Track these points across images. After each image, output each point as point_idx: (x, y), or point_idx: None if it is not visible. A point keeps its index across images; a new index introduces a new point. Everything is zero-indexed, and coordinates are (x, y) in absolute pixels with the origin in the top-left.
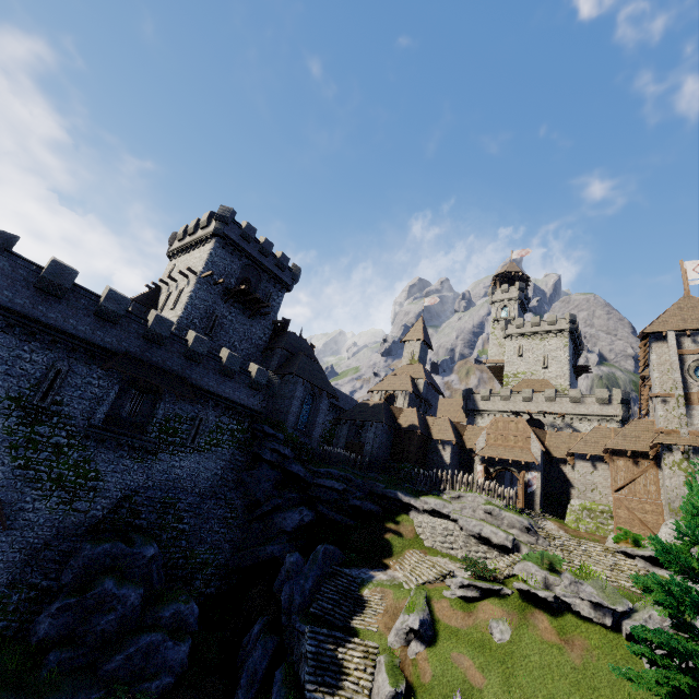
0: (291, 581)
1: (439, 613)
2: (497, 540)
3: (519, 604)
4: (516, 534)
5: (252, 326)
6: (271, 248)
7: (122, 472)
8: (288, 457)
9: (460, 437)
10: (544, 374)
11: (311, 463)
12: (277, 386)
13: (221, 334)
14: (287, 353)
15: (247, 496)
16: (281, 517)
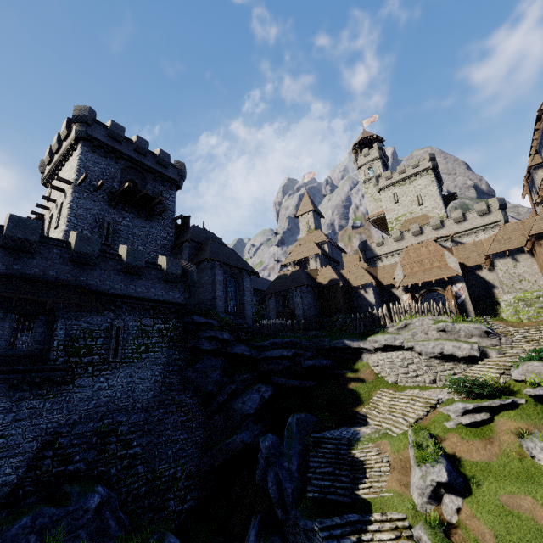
0: (273, 468)
1: (453, 450)
2: (462, 353)
3: (541, 411)
4: (476, 342)
5: (152, 227)
6: (146, 145)
7: (30, 417)
8: (228, 340)
9: (375, 279)
10: (421, 210)
11: (253, 340)
12: (195, 273)
13: (120, 241)
14: (196, 244)
15: (198, 393)
16: (239, 402)
